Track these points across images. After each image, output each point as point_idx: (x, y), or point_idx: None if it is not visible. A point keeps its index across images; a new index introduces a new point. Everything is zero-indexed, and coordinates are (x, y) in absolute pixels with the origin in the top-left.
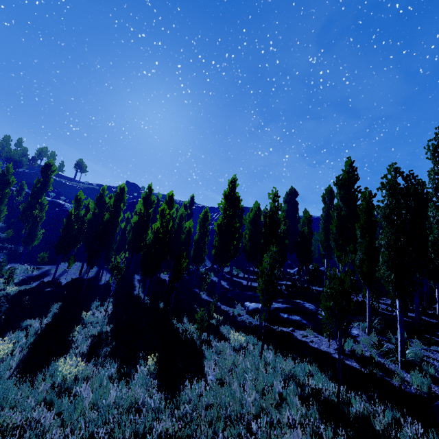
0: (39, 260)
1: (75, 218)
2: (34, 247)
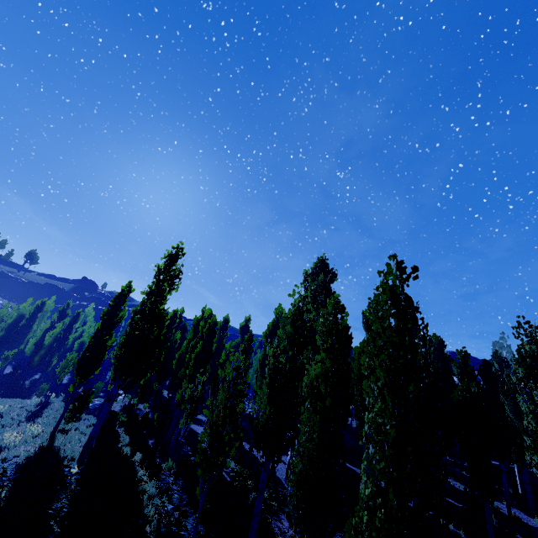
0: None
1: None
2: None
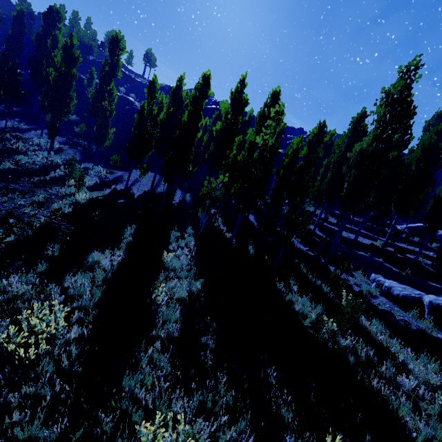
0: (112, 164)
1: (148, 115)
2: (107, 148)
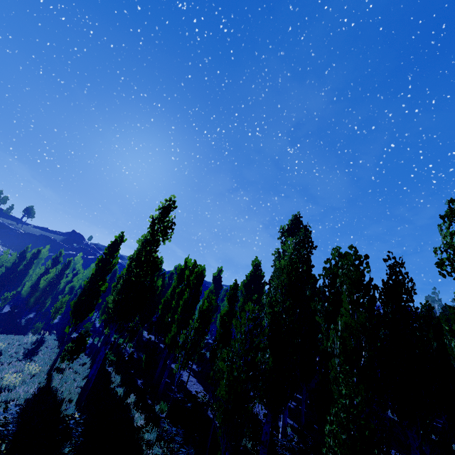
0: None
1: None
2: None
